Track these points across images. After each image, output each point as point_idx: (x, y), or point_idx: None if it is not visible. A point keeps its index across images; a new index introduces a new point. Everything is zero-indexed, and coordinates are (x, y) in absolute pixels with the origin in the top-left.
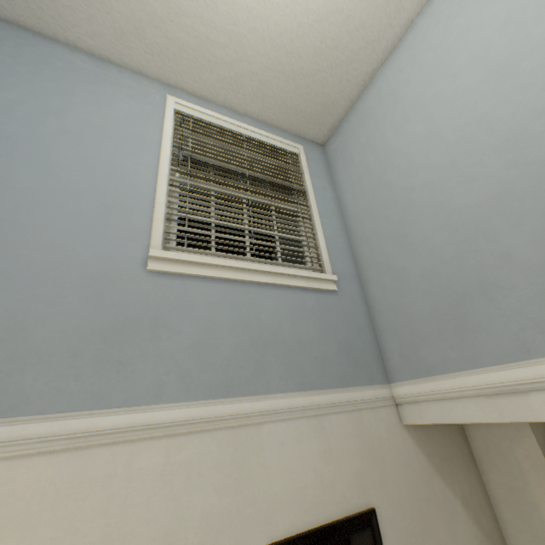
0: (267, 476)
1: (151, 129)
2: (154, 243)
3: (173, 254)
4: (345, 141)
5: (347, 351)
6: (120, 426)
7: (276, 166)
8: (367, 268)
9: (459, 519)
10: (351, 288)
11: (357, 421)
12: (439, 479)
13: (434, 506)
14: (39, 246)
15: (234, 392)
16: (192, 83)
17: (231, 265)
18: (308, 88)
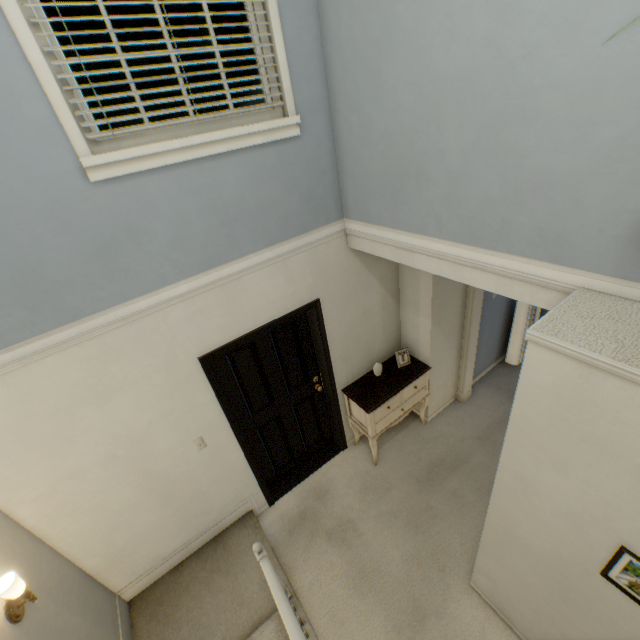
0: (251, 302)
1: None
2: (77, 145)
3: (107, 156)
4: None
5: (308, 202)
6: (148, 305)
7: None
8: (338, 94)
9: (374, 289)
10: (317, 124)
11: (313, 255)
12: (367, 272)
13: (359, 287)
14: None
15: (217, 264)
16: None
17: (176, 147)
18: None
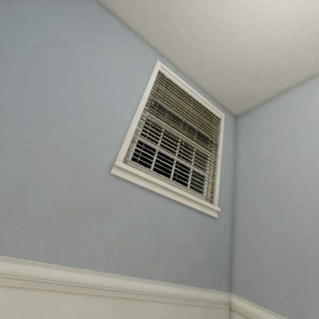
0: None
1: (141, 79)
2: (120, 156)
3: (129, 167)
4: (252, 121)
5: (211, 261)
6: (59, 278)
7: (205, 123)
8: (240, 209)
9: None
10: (226, 218)
11: (203, 314)
12: None
13: None
14: (52, 139)
15: (135, 273)
16: (174, 57)
17: (160, 184)
18: (243, 83)
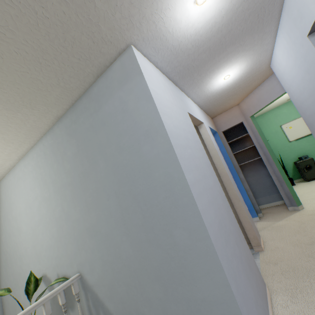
0: None
1: None
2: None
3: None
4: None
5: None
6: None
7: None
8: (0, 274)
9: None
10: None
11: None
12: None
13: None
14: None
15: None
16: None
17: None
18: None
